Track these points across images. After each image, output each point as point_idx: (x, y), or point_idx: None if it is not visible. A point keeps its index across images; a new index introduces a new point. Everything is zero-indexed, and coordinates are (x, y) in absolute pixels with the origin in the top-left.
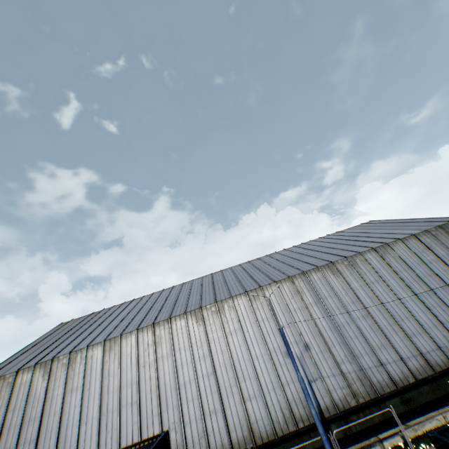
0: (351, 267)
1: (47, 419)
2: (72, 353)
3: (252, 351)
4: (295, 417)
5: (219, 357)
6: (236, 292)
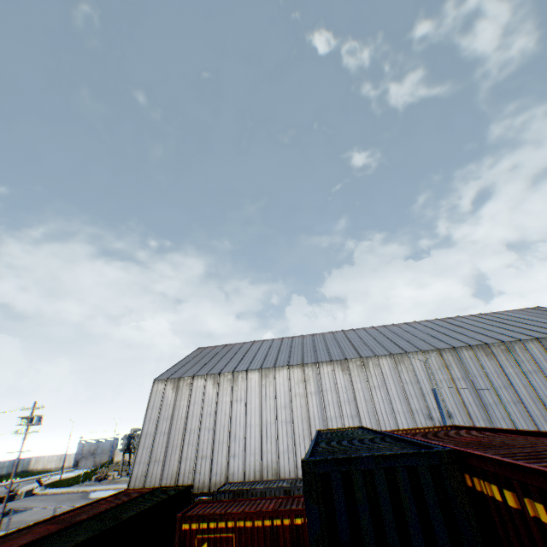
0: (507, 353)
1: (219, 417)
2: (234, 373)
3: (395, 406)
4: None
5: (363, 404)
6: (380, 352)
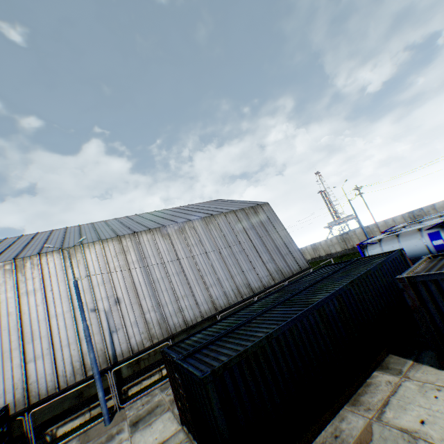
0: (180, 232)
1: None
2: None
3: (53, 310)
4: (85, 368)
5: (2, 321)
6: (49, 249)
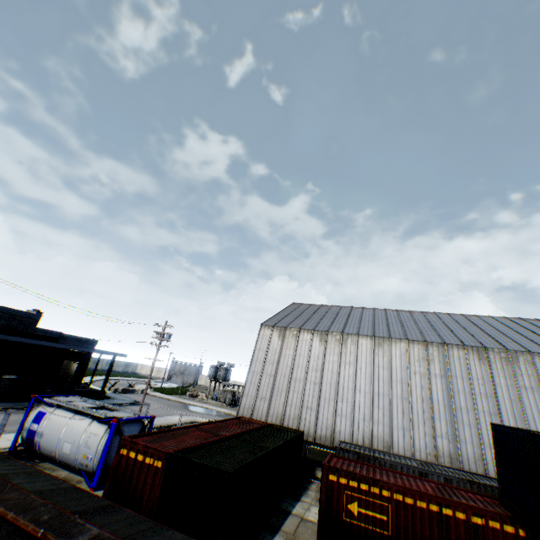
0: None
1: (326, 374)
2: (344, 334)
3: None
4: None
5: (505, 403)
6: (532, 349)
